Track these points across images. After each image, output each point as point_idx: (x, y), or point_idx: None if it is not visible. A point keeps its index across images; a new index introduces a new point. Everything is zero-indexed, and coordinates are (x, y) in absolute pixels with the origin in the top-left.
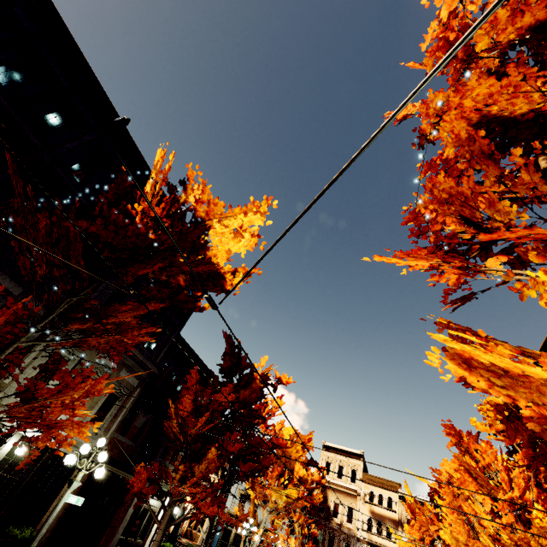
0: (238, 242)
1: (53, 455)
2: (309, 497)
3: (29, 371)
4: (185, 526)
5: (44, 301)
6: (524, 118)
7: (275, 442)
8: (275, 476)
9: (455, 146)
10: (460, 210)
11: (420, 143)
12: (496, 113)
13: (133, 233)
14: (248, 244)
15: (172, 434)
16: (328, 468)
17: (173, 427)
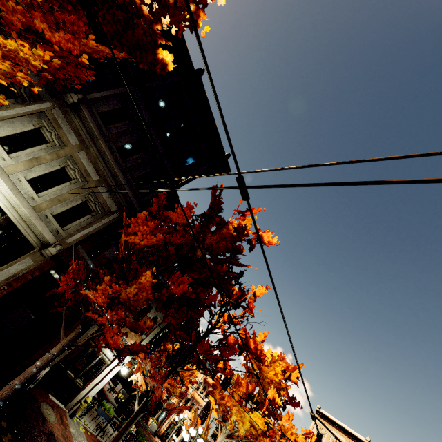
0: None
1: (5, 224)
2: None
3: (6, 128)
4: (164, 429)
5: None
6: None
7: (248, 343)
8: (243, 393)
9: None
10: None
11: None
12: None
13: None
14: None
15: (120, 255)
16: (318, 440)
17: (122, 245)
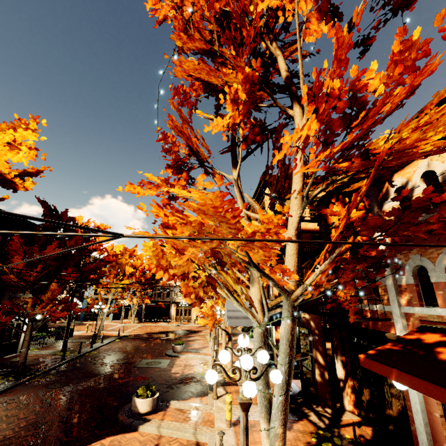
0: (17, 154)
1: None
2: (143, 276)
3: None
4: None
5: None
6: (218, 88)
7: (107, 260)
8: (113, 276)
9: (174, 107)
10: (187, 140)
11: (179, 51)
12: (203, 78)
13: None
14: (28, 155)
15: (13, 283)
16: None
17: (12, 279)
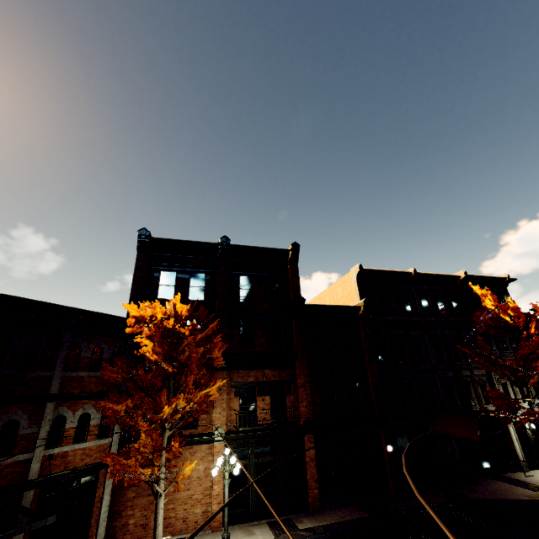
0: None
1: None
2: None
3: None
4: None
5: (510, 379)
6: None
7: None
8: None
9: None
10: None
11: None
12: None
13: (535, 344)
14: None
15: None
16: None
17: None
